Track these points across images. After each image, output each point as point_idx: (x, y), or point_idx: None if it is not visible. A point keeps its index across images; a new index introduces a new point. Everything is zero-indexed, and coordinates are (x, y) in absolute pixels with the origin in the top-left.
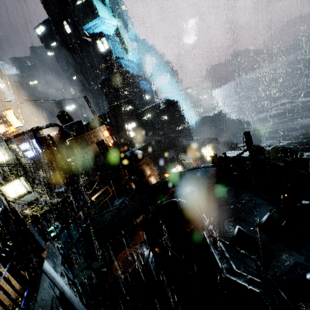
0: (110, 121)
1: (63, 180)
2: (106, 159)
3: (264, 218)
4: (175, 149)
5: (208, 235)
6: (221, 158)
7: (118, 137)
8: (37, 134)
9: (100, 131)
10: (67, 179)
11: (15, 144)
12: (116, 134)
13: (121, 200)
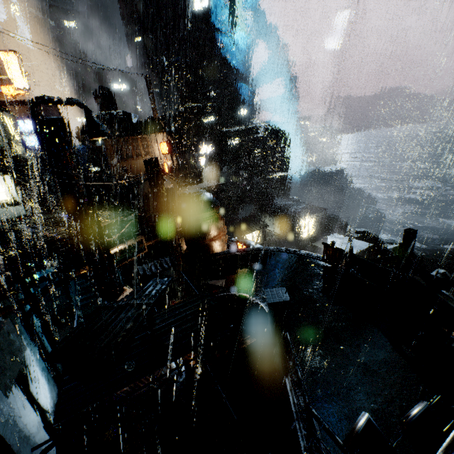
0: (175, 129)
1: (67, 210)
2: (153, 192)
3: (418, 411)
4: (259, 204)
5: (298, 397)
6: (341, 253)
7: (181, 160)
8: (53, 112)
9: (155, 141)
10: (76, 209)
11: (10, 116)
12: (178, 153)
13: (161, 286)
